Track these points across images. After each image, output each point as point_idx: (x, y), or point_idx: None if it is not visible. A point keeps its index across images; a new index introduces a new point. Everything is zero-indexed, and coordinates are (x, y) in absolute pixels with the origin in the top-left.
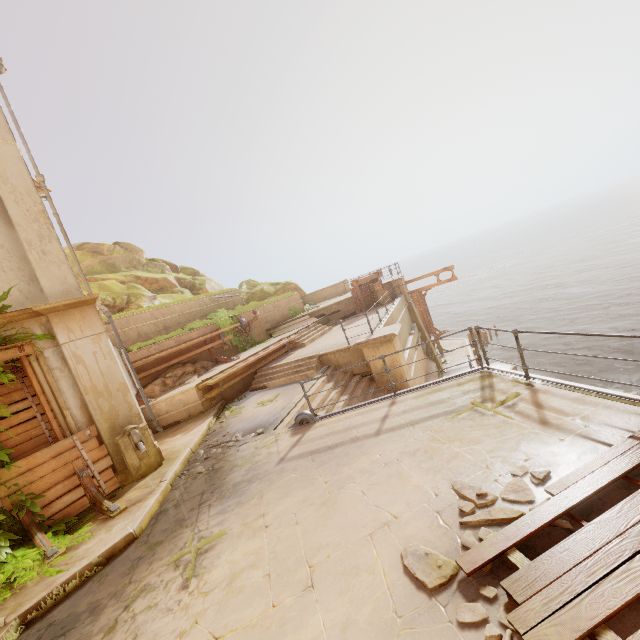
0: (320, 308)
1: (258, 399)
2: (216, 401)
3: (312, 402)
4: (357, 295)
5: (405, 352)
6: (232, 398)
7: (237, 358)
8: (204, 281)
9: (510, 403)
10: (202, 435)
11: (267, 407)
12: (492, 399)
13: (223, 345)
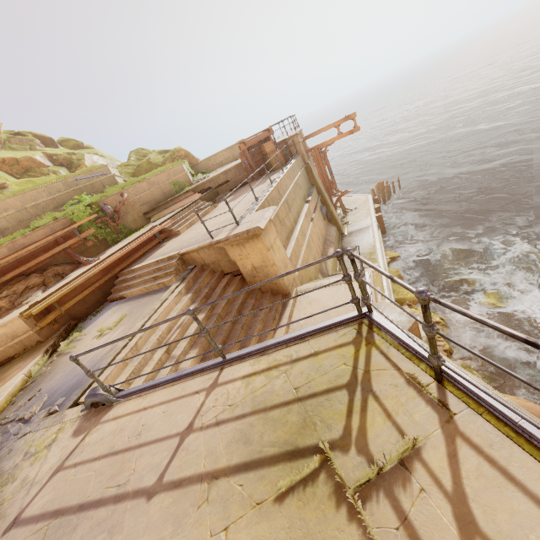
0: (205, 180)
1: (105, 320)
2: (61, 323)
3: (154, 332)
4: (247, 160)
5: (296, 229)
6: (87, 313)
7: (96, 259)
8: (82, 155)
9: (397, 472)
10: (9, 395)
11: (101, 341)
12: (362, 436)
13: (85, 241)
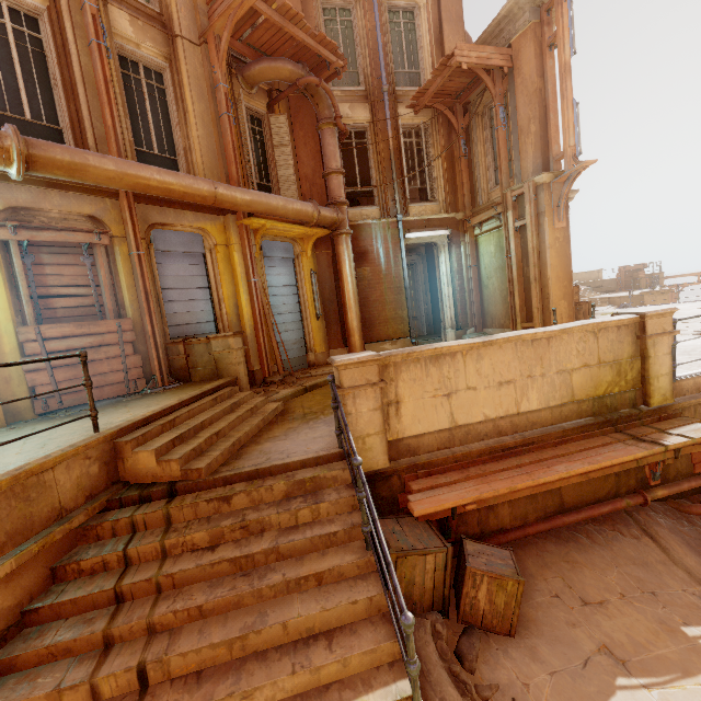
0: (589, 281)
1: None
2: None
3: None
4: (620, 278)
5: None
6: None
7: None
8: None
9: None
10: None
11: None
12: None
13: None
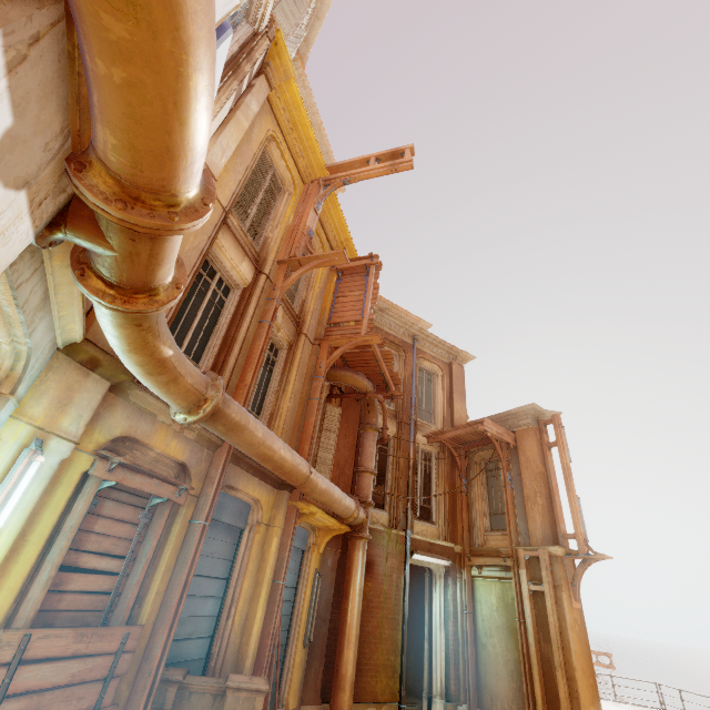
0: None
1: None
2: None
3: None
4: None
5: None
6: None
7: None
8: None
9: None
10: None
11: None
12: None
13: None
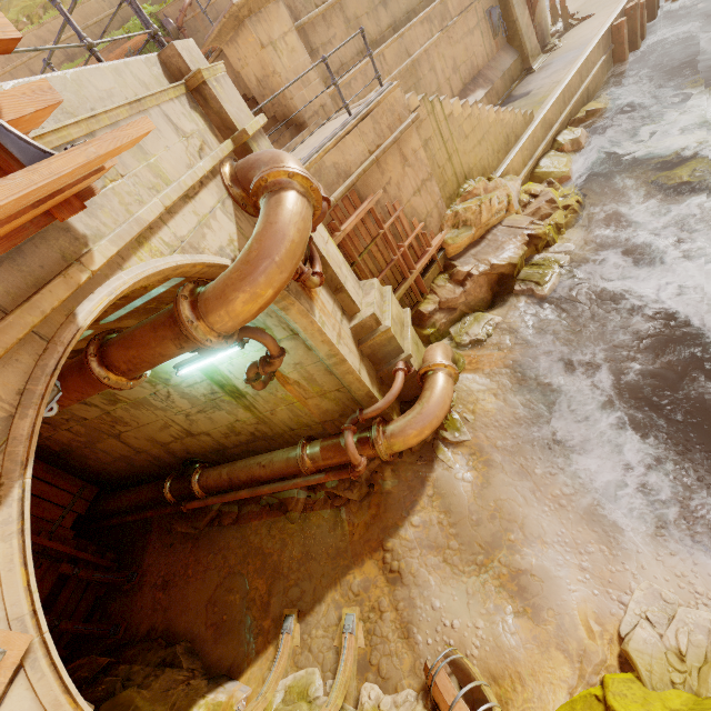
0: None
1: None
2: None
3: None
4: None
5: (388, 40)
6: None
7: None
8: None
9: None
10: None
11: None
12: None
13: None
